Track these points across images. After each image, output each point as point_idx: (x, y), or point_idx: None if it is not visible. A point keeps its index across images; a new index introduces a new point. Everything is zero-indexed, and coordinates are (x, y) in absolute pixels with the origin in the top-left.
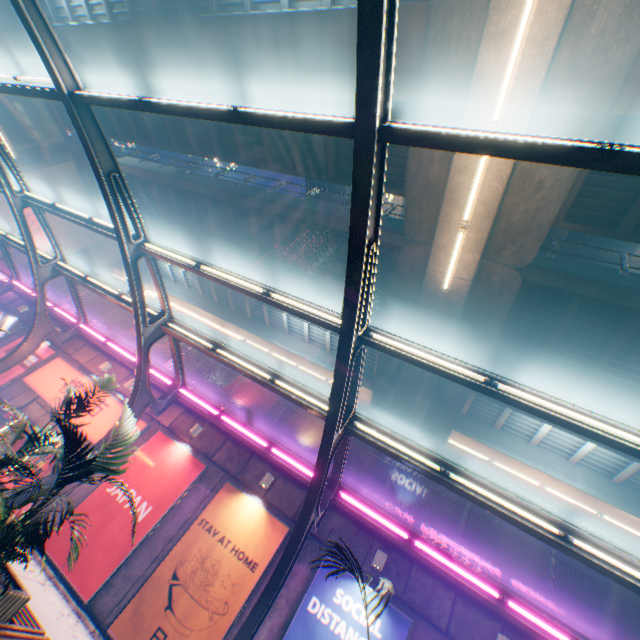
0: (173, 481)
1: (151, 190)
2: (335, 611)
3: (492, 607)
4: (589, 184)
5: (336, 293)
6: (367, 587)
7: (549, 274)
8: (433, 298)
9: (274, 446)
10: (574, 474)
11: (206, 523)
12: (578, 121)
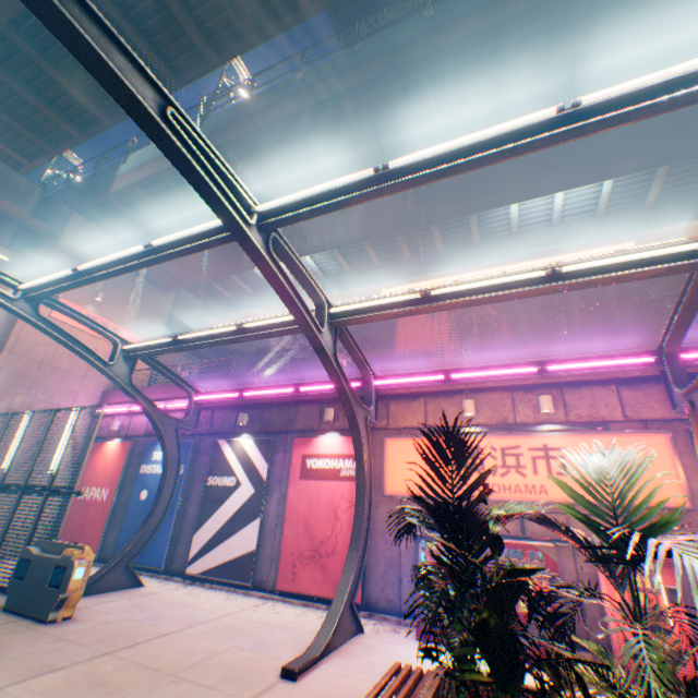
0: None
1: None
2: None
3: None
4: None
5: None
6: None
7: None
8: None
9: None
10: None
11: None
12: None
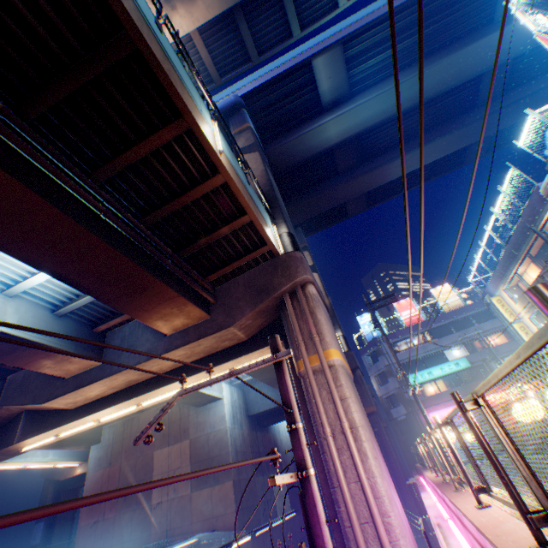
0: None
1: None
2: None
3: None
4: None
5: None
6: None
7: None
8: (11, 450)
9: None
10: (50, 452)
11: None
12: None
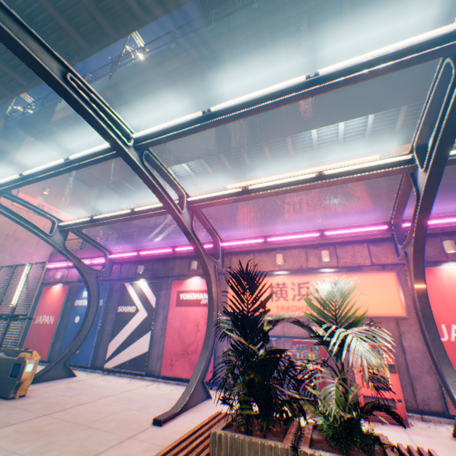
0: None
1: (123, 106)
2: None
3: None
4: None
5: None
6: None
7: None
8: None
9: None
10: None
11: None
12: None
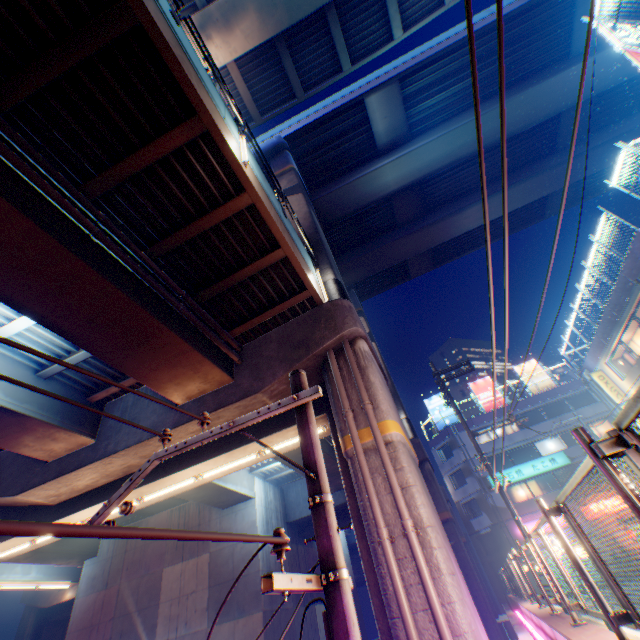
0: None
1: None
2: None
3: None
4: None
5: None
6: None
7: None
8: None
9: None
10: (33, 567)
11: None
12: None
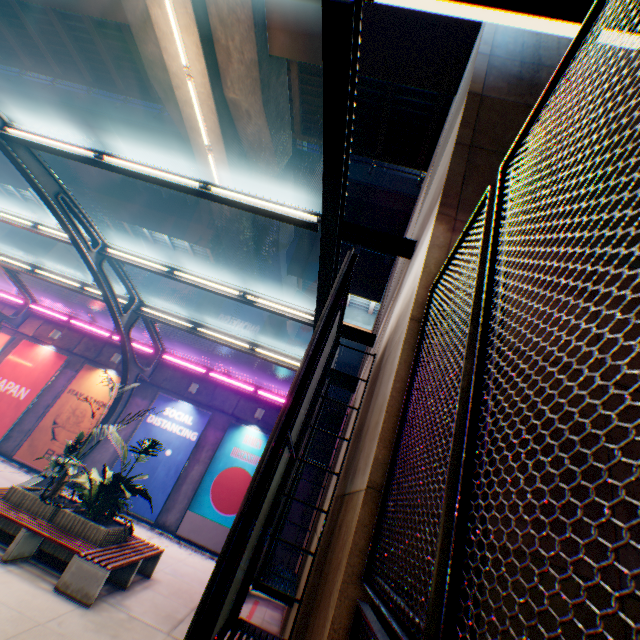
0: (44, 371)
1: None
2: (165, 419)
3: (260, 398)
4: (309, 104)
5: (174, 204)
6: (187, 403)
7: (318, 176)
8: (220, 207)
9: (116, 335)
10: (370, 321)
11: (74, 391)
12: (246, 67)
